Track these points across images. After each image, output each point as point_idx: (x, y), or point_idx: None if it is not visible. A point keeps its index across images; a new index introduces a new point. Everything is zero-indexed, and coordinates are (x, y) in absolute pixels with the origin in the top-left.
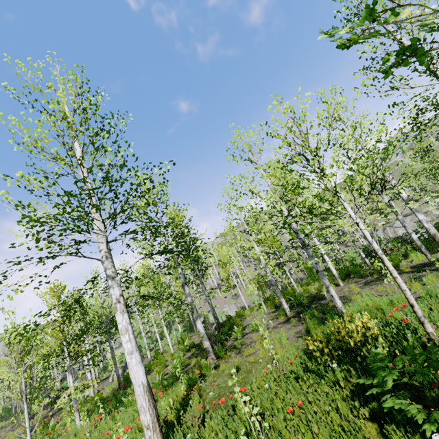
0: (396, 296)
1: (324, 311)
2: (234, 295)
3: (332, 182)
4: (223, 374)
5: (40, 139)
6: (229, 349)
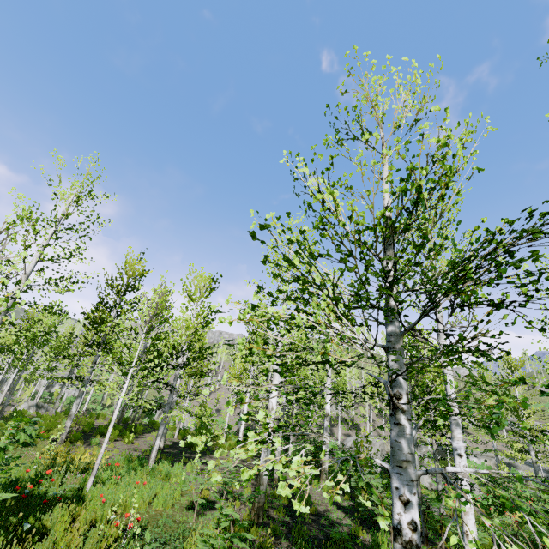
0: (176, 472)
1: (169, 461)
2: (218, 410)
3: (136, 355)
4: (41, 450)
5: (25, 216)
6: (83, 441)
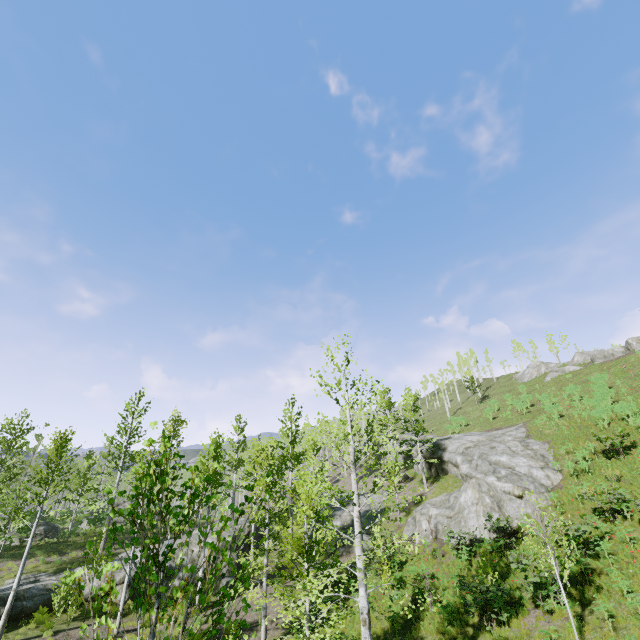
0: None
1: None
2: None
3: None
4: None
5: None
6: None
